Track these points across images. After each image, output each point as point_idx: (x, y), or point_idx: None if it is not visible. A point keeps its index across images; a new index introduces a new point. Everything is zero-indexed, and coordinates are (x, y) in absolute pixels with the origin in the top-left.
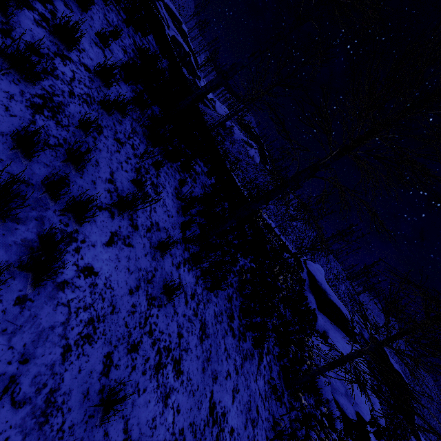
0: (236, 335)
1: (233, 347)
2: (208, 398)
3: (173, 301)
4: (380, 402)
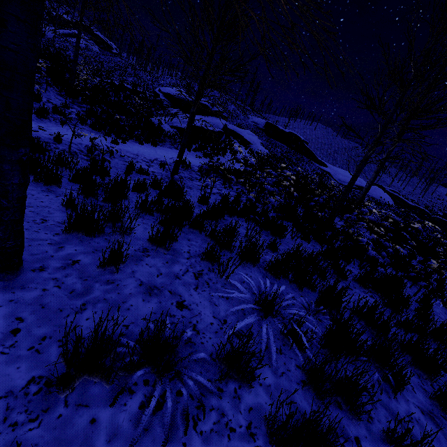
0: None
1: None
2: None
3: None
4: (269, 149)
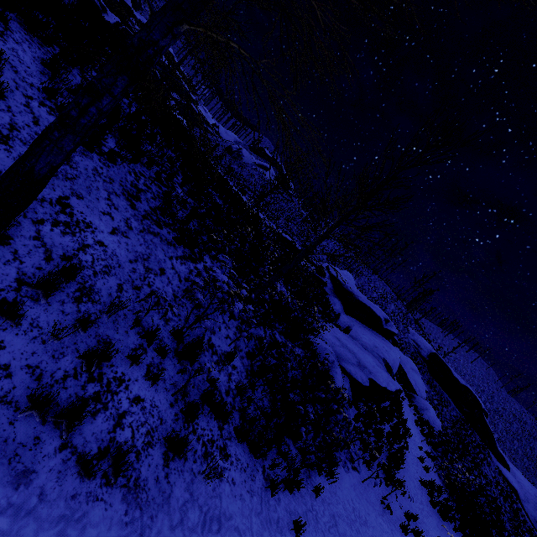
0: (138, 210)
1: (129, 212)
2: (58, 194)
3: (8, 105)
4: (438, 412)
